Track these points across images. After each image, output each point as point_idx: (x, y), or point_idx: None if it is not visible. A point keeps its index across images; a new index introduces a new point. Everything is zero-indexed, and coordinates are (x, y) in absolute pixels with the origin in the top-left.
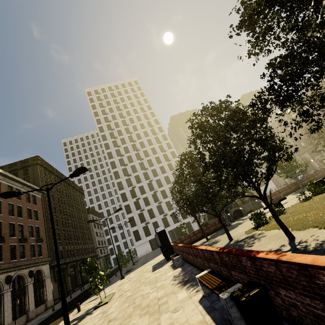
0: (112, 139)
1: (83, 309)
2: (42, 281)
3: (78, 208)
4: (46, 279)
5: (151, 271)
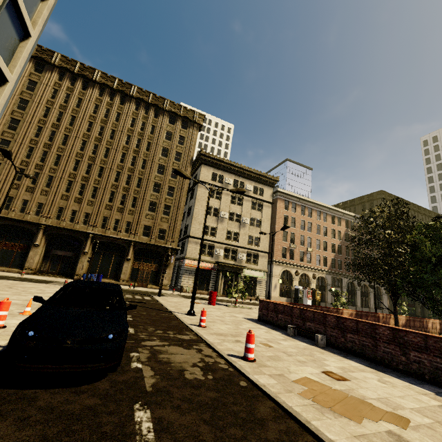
0: None
1: None
2: (380, 295)
3: None
4: (383, 295)
5: None
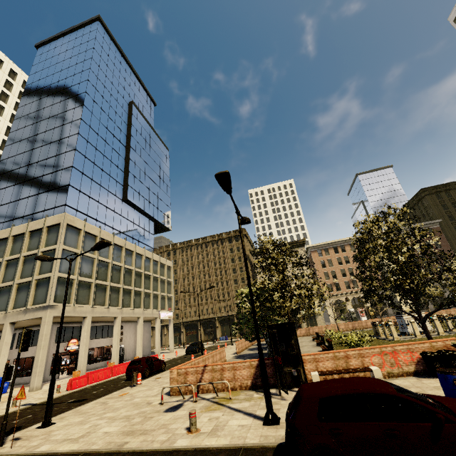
0: None
1: None
2: None
3: None
4: None
5: None
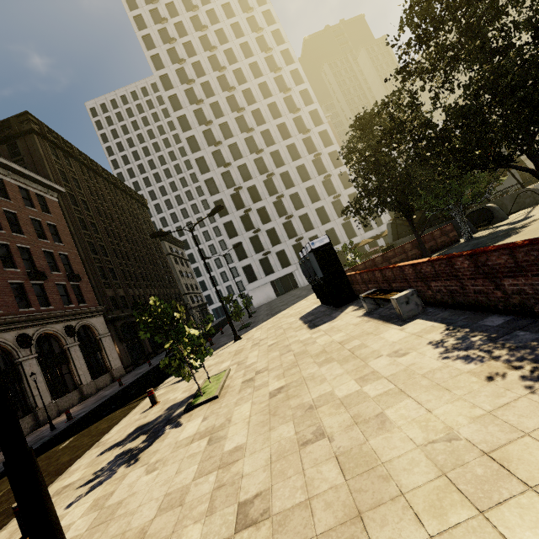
0: (185, 85)
1: (162, 398)
2: (96, 342)
3: (141, 230)
4: (103, 338)
5: (306, 328)
